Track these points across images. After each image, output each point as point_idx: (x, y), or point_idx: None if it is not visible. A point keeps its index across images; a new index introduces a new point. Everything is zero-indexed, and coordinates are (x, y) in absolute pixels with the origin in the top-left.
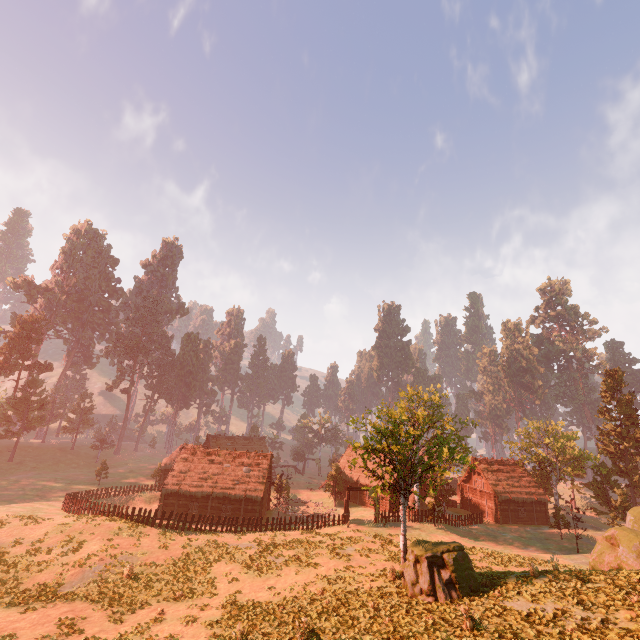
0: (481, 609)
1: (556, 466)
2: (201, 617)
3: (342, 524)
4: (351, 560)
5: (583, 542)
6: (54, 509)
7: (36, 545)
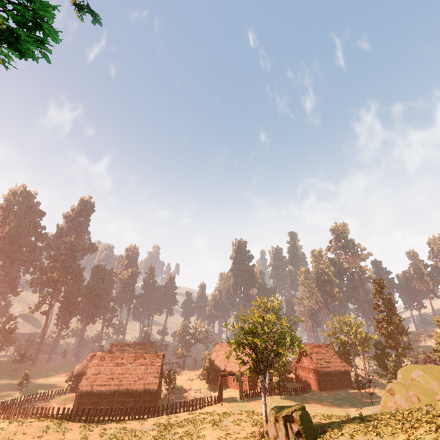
0: None
1: (353, 346)
2: None
3: (217, 403)
4: (228, 429)
5: (375, 397)
6: None
7: None
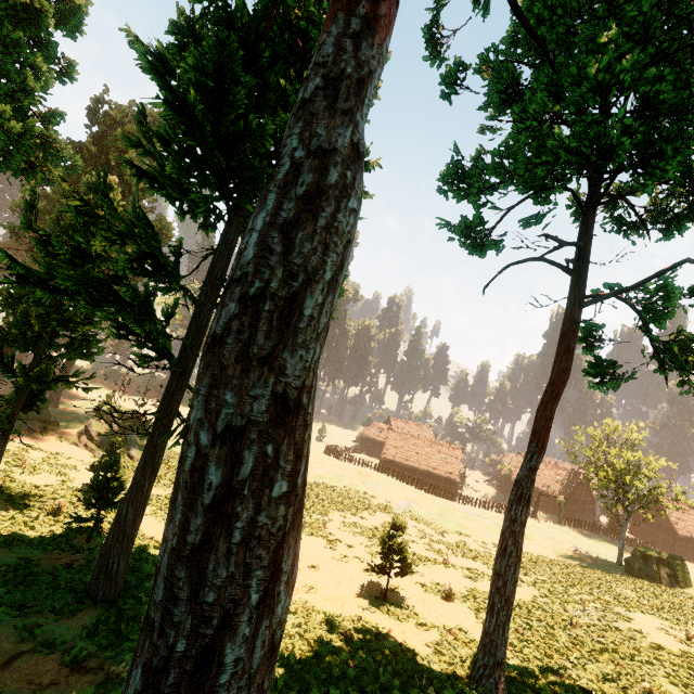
0: None
1: None
2: (489, 548)
3: (531, 518)
4: (563, 545)
5: None
6: (328, 456)
7: (355, 480)
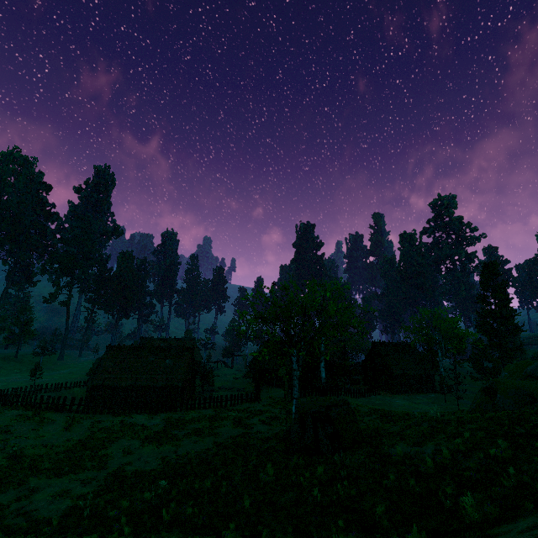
0: (361, 457)
1: (442, 344)
2: (76, 490)
3: (254, 401)
4: (252, 428)
5: (463, 403)
6: None
7: None
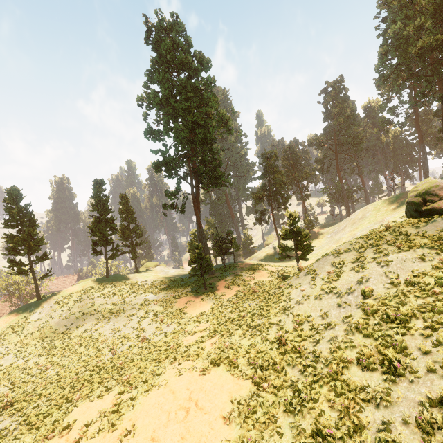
0: None
1: None
2: None
3: None
4: None
5: None
6: None
7: None
